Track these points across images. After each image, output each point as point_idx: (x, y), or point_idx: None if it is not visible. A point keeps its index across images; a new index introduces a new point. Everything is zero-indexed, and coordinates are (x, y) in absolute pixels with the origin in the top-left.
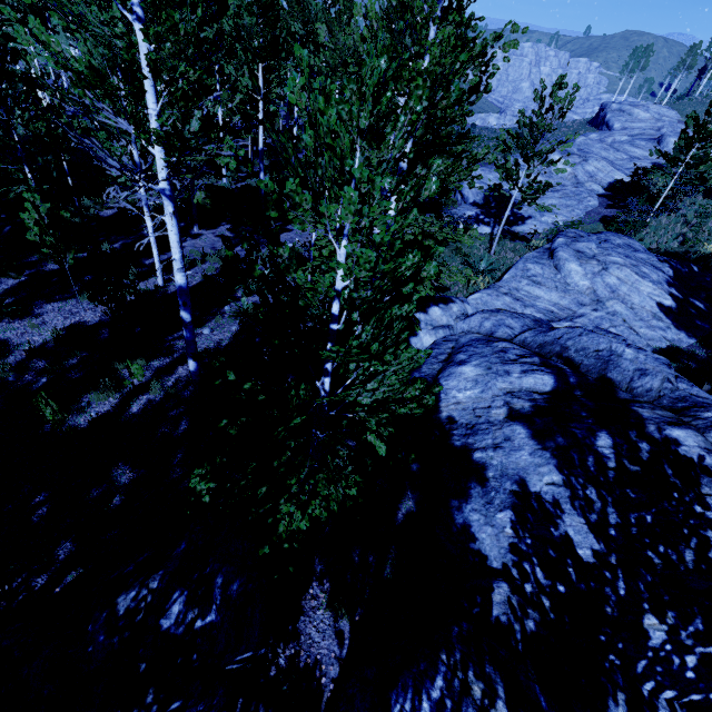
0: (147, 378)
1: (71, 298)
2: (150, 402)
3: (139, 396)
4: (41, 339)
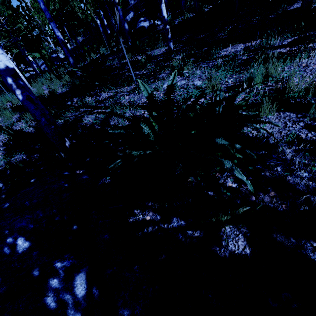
0: None
1: None
2: None
3: None
4: None
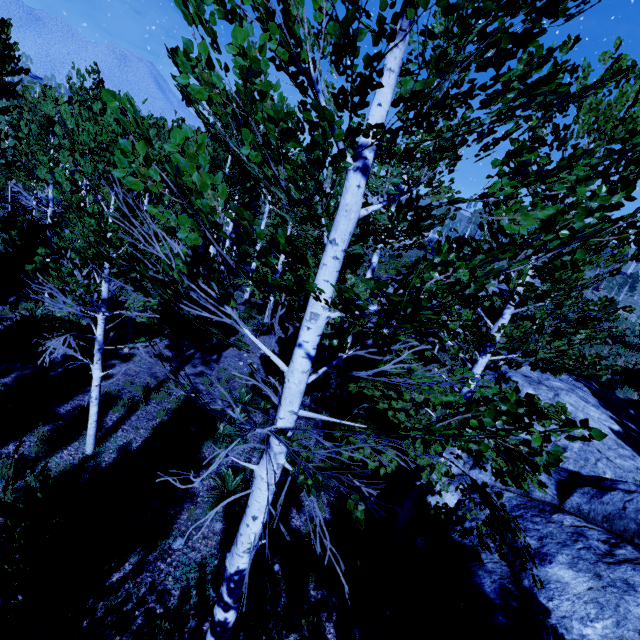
0: None
1: None
2: None
3: None
4: None
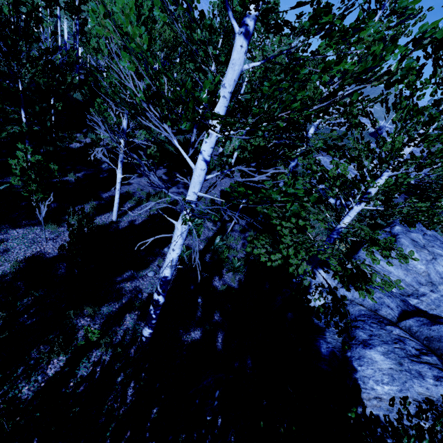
0: (97, 328)
1: (36, 225)
2: (99, 361)
3: (88, 353)
4: (0, 271)
